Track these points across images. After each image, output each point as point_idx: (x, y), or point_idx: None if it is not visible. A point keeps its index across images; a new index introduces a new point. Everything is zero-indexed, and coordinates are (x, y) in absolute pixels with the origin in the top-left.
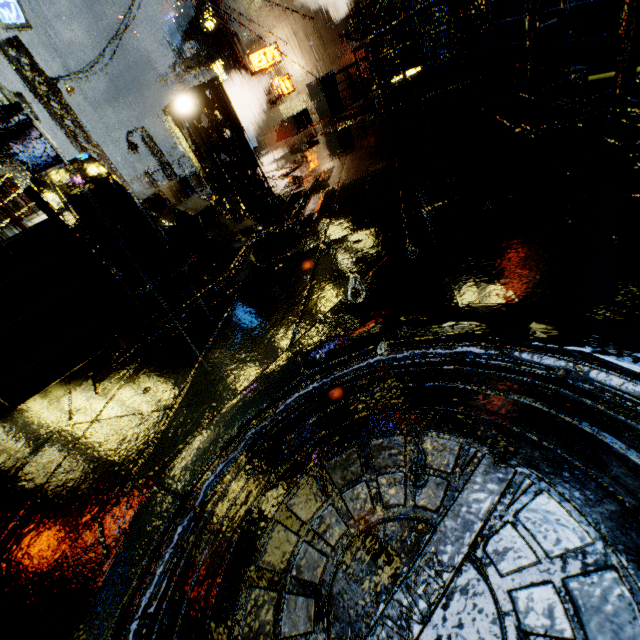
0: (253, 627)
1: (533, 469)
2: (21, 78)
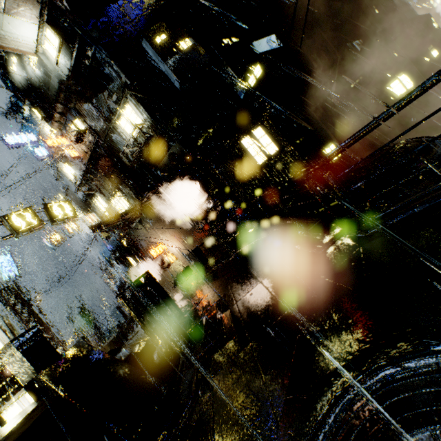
0: None
1: None
2: (6, 306)
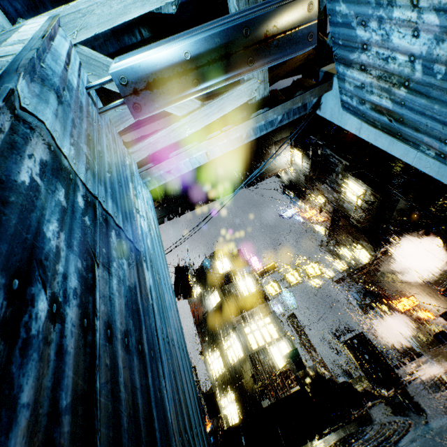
0: (330, 445)
1: (373, 426)
2: (292, 327)
